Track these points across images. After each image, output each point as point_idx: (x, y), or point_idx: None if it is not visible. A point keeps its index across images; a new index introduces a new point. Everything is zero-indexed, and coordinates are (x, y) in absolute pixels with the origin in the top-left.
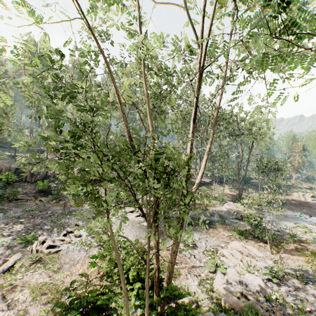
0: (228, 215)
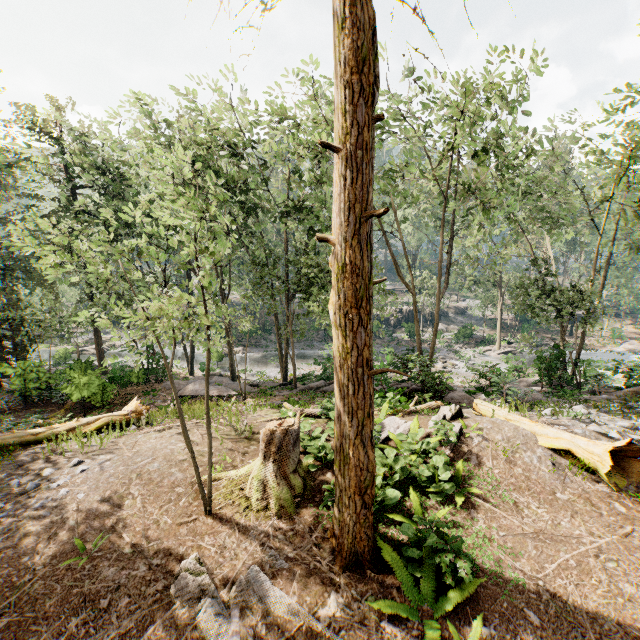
0: (628, 355)
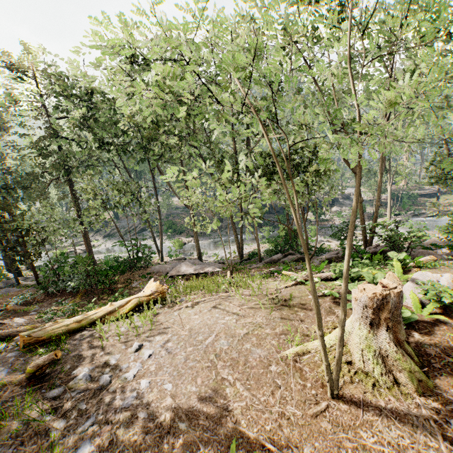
0: None
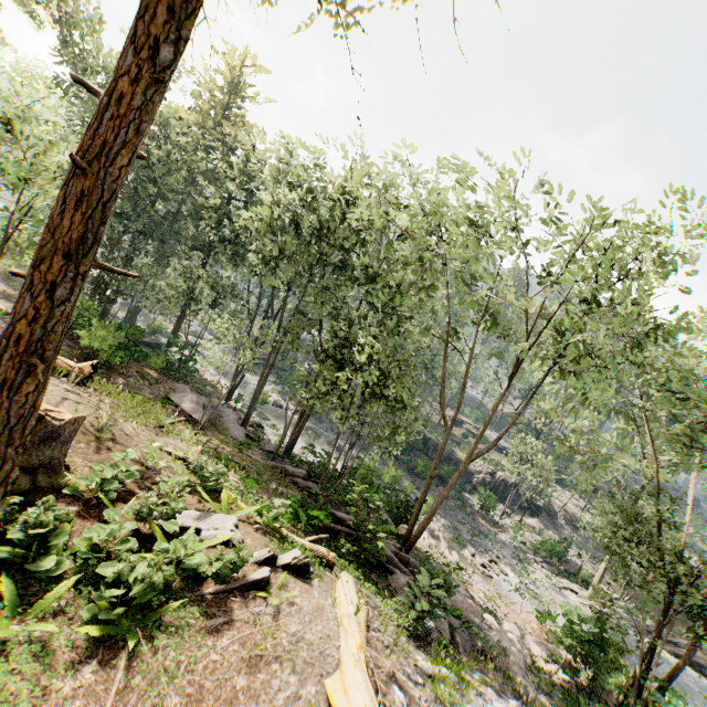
0: None
